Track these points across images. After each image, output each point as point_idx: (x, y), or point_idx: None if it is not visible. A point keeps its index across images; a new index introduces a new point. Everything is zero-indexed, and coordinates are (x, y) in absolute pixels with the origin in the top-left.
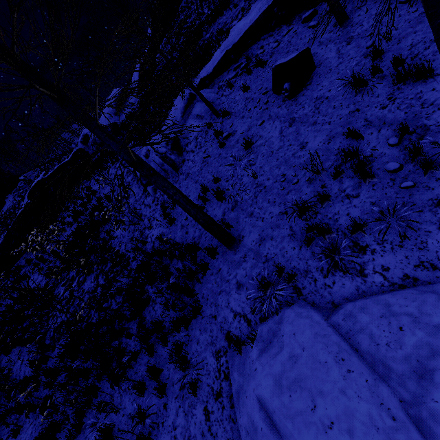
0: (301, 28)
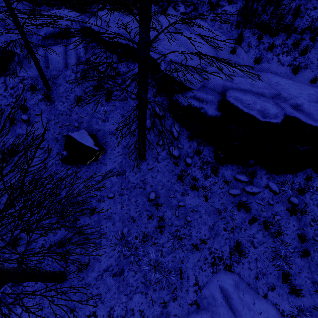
0: (148, 112)
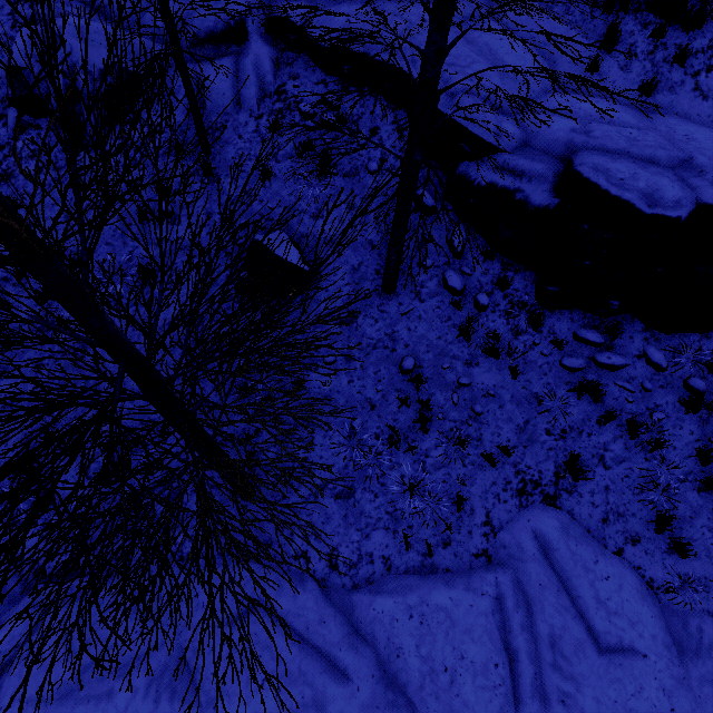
0: None
